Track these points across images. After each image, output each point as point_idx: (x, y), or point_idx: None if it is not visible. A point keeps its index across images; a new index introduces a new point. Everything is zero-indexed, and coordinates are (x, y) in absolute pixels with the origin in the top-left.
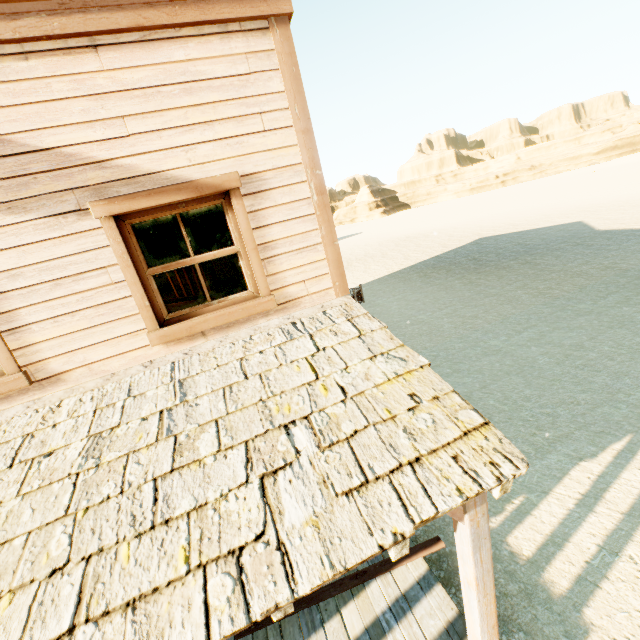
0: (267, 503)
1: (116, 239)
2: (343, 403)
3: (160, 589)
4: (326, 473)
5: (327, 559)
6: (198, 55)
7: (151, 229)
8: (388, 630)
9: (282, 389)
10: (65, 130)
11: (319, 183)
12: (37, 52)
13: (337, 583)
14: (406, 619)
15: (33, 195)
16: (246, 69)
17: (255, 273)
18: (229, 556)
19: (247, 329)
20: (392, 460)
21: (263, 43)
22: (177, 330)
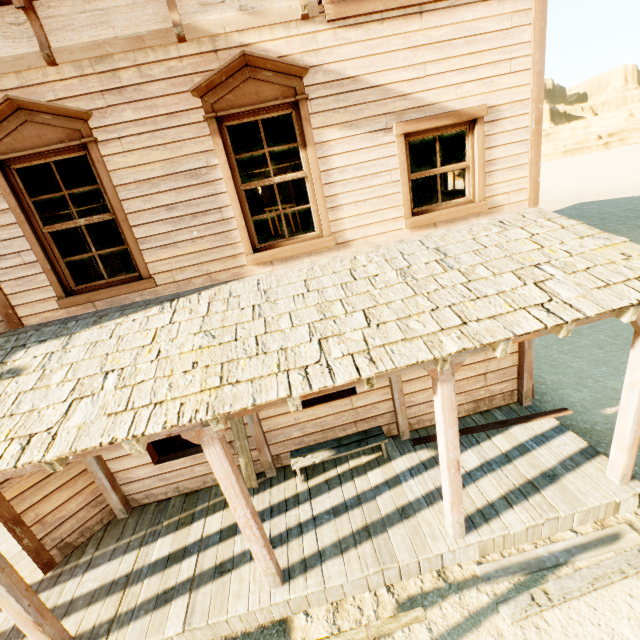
0: (545, 291)
1: (402, 150)
2: (571, 257)
3: (503, 314)
4: (578, 282)
5: (598, 307)
6: (480, 16)
7: (412, 147)
8: (532, 449)
9: (518, 251)
10: (391, 73)
11: (538, 115)
12: (388, 19)
13: (484, 425)
14: (545, 445)
15: (364, 117)
16: (509, 25)
17: (478, 183)
18: (536, 306)
19: (463, 225)
20: (621, 277)
21: (525, 4)
22: (422, 219)
